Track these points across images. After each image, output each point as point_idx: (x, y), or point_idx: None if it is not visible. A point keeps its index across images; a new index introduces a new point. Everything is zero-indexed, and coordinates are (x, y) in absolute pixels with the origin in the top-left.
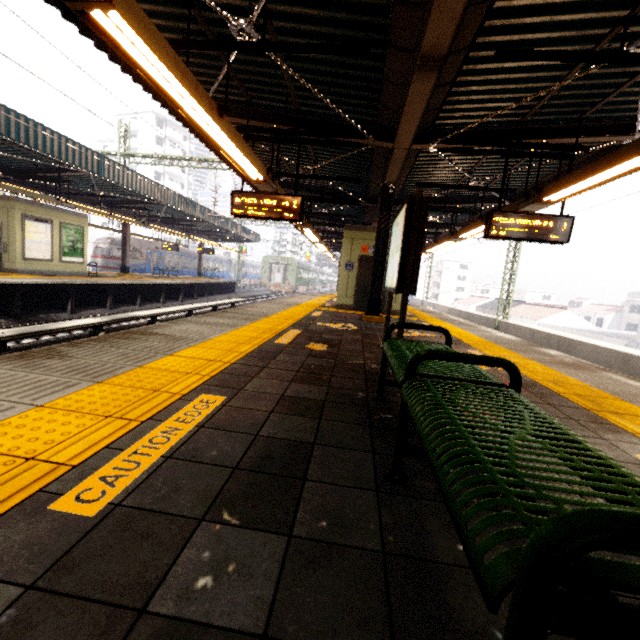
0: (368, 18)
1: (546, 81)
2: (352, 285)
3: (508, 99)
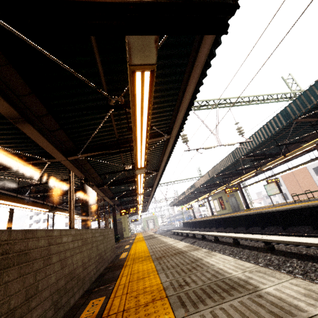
0: (254, 163)
1: None
2: (229, 206)
3: None
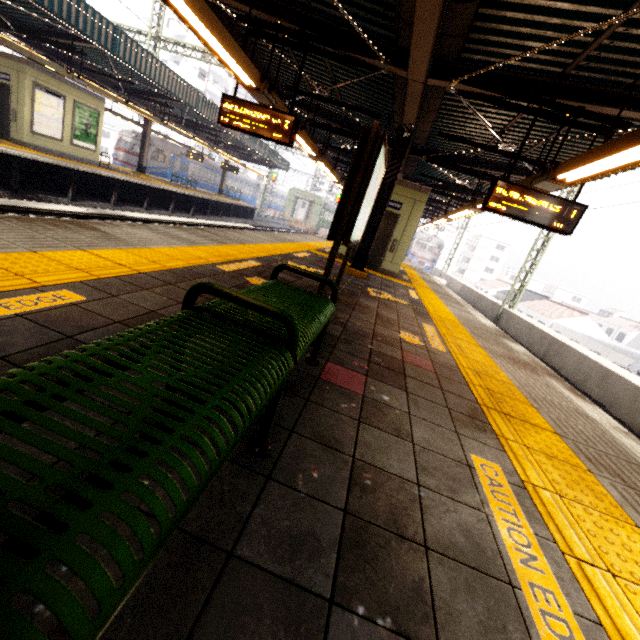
0: None
1: (597, 21)
2: None
3: (550, 39)
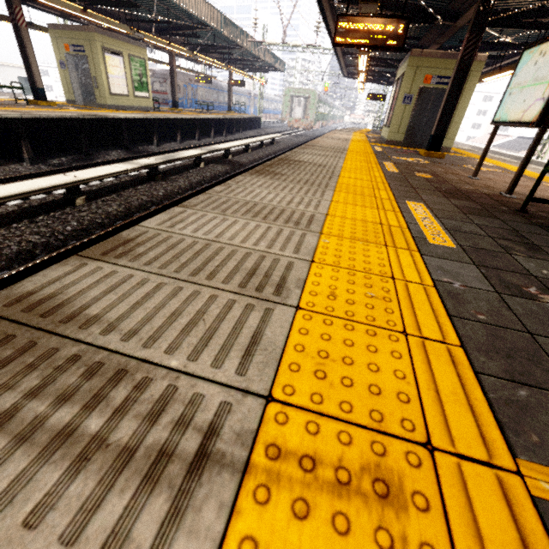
0: None
1: None
2: (406, 120)
3: None
